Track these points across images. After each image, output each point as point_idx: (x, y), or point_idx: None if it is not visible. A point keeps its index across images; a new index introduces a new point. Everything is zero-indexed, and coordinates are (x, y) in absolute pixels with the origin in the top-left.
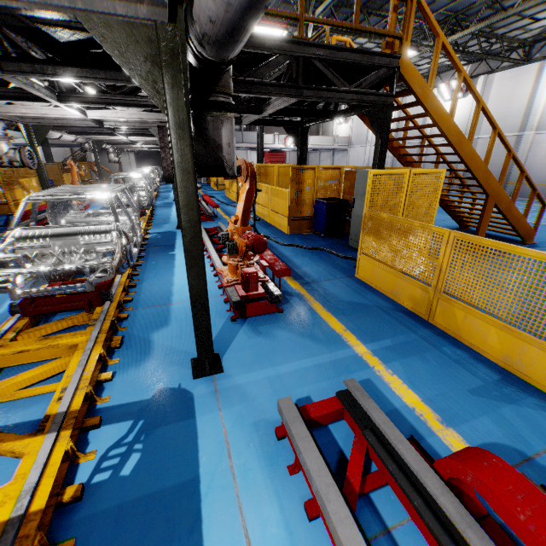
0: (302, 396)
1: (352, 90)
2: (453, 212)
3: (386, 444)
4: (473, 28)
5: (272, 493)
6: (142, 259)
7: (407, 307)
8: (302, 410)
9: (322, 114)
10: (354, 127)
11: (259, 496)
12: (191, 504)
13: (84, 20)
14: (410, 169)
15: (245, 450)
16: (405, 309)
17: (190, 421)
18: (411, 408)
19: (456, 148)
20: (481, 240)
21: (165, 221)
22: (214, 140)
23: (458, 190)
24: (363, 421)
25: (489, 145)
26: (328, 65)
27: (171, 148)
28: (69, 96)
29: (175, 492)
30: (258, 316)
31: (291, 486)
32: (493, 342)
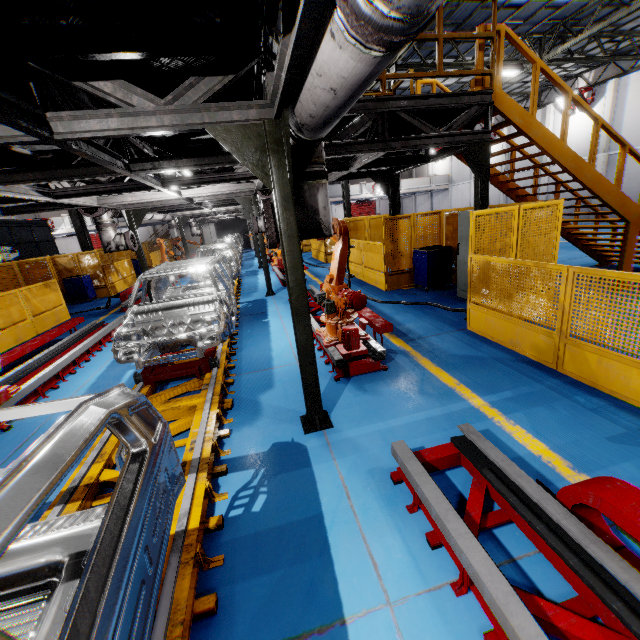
0: (416, 446)
1: (442, 133)
2: (587, 247)
3: (507, 481)
4: (588, 32)
5: (393, 527)
6: (237, 329)
7: (530, 357)
8: (416, 455)
9: (413, 160)
10: (454, 163)
11: (381, 529)
12: (318, 534)
13: (211, 130)
14: (519, 205)
15: (363, 492)
16: (528, 359)
17: (307, 469)
18: (537, 455)
19: (575, 174)
20: (604, 272)
21: (253, 289)
22: (311, 205)
23: (588, 220)
24: (481, 462)
25: (617, 165)
26: (415, 112)
27: (278, 219)
28: (171, 182)
29: (302, 525)
30: (362, 374)
31: (411, 522)
32: (635, 386)
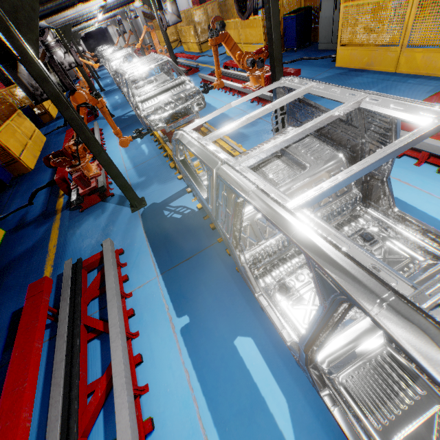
0: None
1: None
2: None
3: None
4: None
5: None
6: None
7: (379, 70)
8: None
9: None
10: None
11: None
12: None
13: None
14: None
15: None
16: (378, 72)
17: None
18: None
19: None
20: None
21: None
22: None
23: None
24: None
25: None
26: None
27: None
28: None
29: None
30: None
31: None
32: (439, 64)
